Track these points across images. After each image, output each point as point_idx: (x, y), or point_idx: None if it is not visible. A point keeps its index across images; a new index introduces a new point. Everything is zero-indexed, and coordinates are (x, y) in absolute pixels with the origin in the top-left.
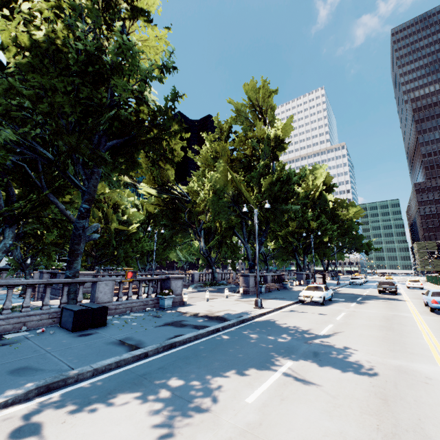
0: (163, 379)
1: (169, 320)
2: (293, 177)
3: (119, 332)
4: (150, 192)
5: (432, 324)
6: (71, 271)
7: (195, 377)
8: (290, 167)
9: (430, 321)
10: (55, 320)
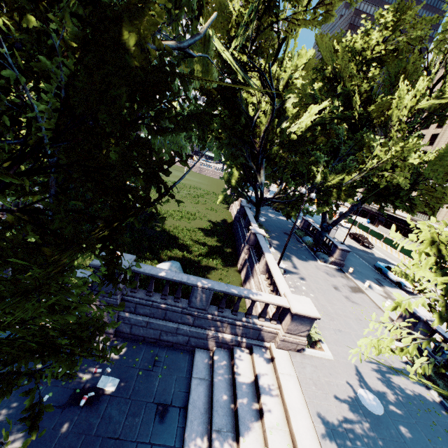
0: None
1: None
2: None
3: None
4: (229, 58)
5: None
6: None
7: None
8: None
9: None
10: None
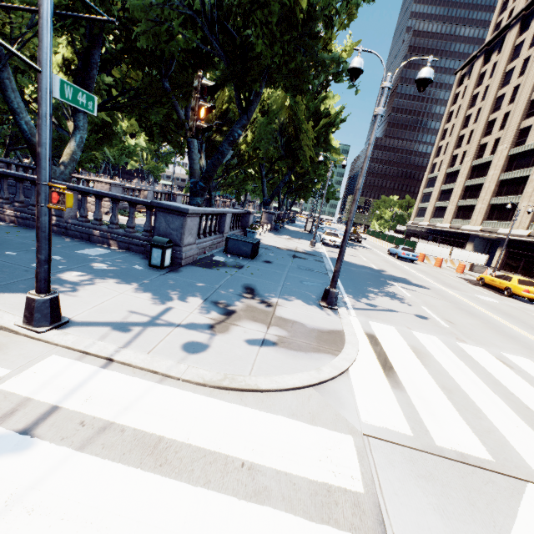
0: (367, 289)
1: (284, 253)
2: (336, 119)
3: (283, 261)
4: None
5: (408, 266)
6: (202, 199)
7: (375, 288)
8: (340, 109)
9: (405, 265)
10: (213, 246)
